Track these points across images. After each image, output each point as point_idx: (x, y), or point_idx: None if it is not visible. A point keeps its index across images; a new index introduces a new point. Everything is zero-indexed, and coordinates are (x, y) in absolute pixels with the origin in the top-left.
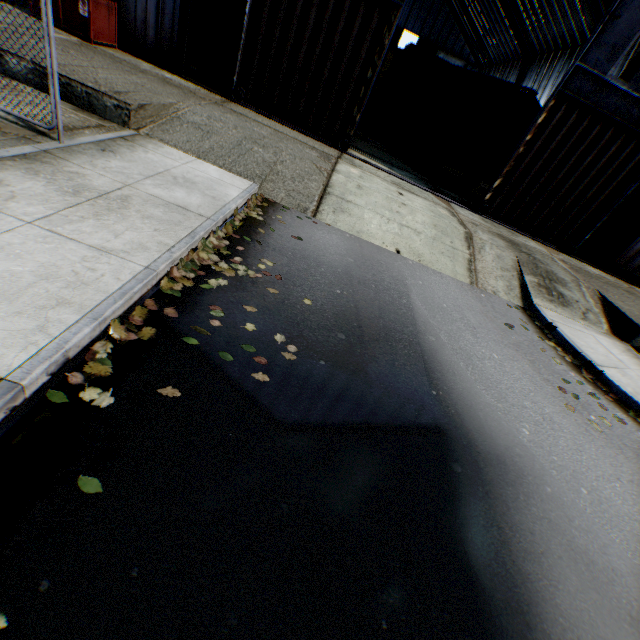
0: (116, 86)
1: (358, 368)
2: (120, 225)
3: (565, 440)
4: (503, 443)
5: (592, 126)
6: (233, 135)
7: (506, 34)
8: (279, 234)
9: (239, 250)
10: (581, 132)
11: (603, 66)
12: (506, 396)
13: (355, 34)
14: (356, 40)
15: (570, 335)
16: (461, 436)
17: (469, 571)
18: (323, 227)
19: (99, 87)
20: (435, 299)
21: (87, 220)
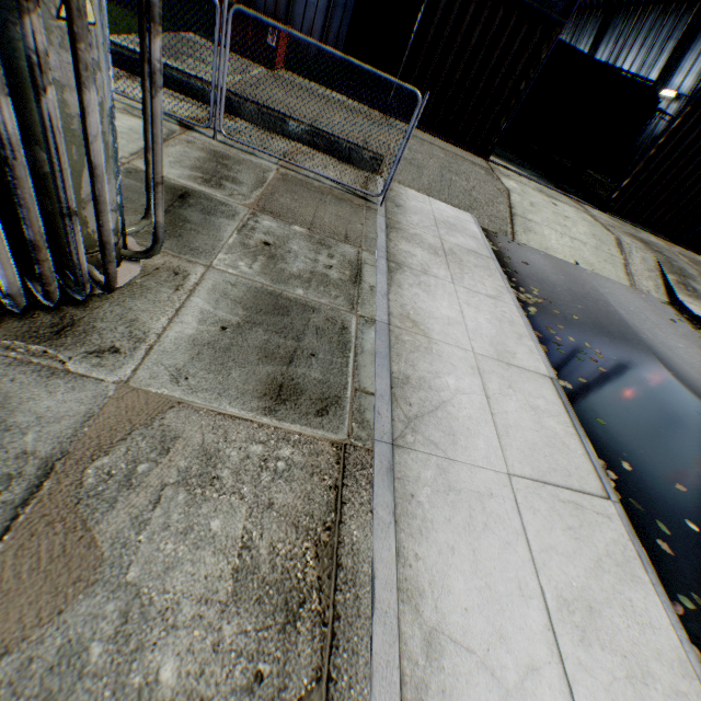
0: (353, 134)
1: (629, 361)
2: (476, 276)
3: None
4: None
5: None
6: (433, 166)
7: None
8: (515, 262)
9: (515, 281)
10: None
11: None
12: (700, 373)
13: (515, 50)
14: (514, 55)
15: None
16: (696, 397)
17: None
18: (525, 248)
19: (355, 141)
20: (623, 304)
21: (464, 275)
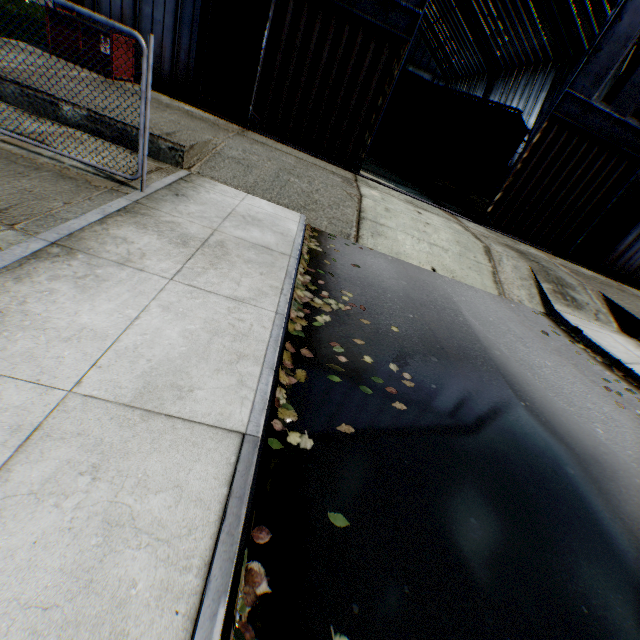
0: (161, 127)
1: (460, 388)
2: (234, 272)
3: (628, 435)
4: (589, 443)
5: (580, 144)
6: (269, 167)
7: (471, 50)
8: (341, 264)
9: (321, 284)
10: (571, 149)
11: (588, 92)
12: (572, 400)
13: (366, 66)
14: (367, 71)
15: (593, 337)
16: (558, 441)
17: (617, 558)
18: (368, 252)
19: (151, 130)
20: (481, 314)
21: (208, 271)
